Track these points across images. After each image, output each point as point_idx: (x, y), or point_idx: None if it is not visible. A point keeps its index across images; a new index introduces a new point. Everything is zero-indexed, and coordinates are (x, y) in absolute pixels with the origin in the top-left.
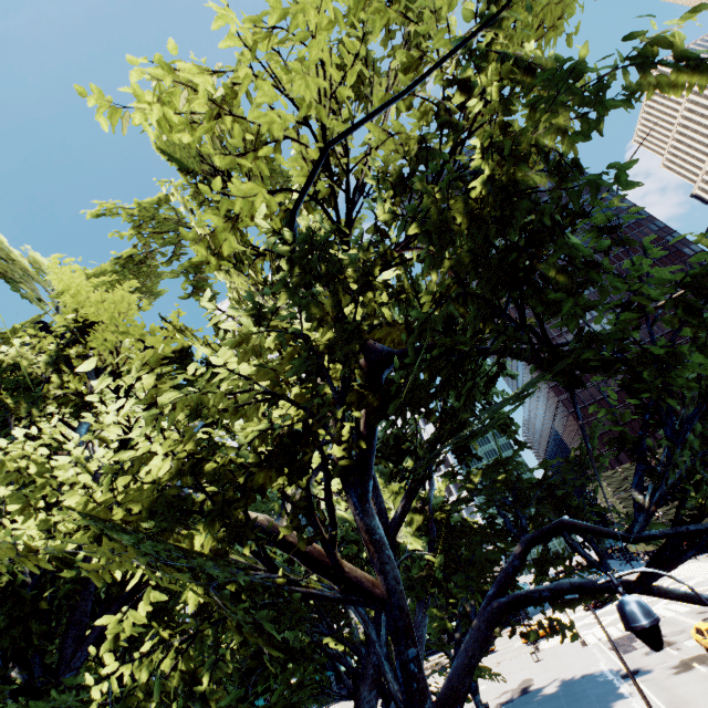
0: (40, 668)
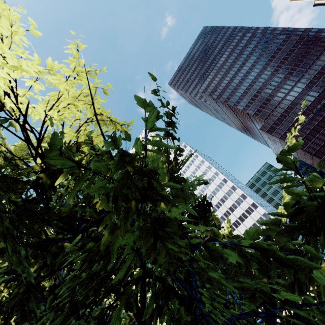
0: None
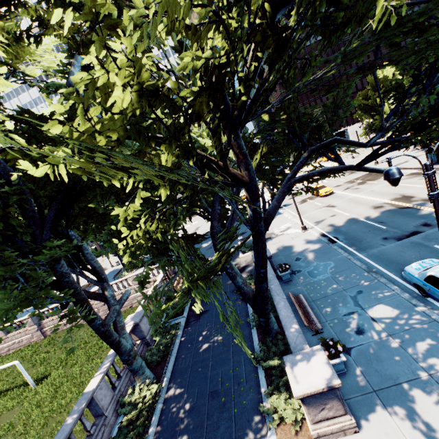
0: (23, 243)
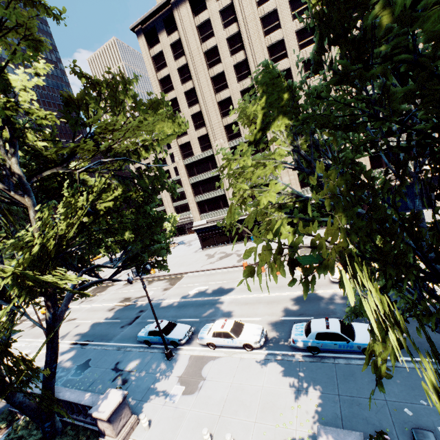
0: None
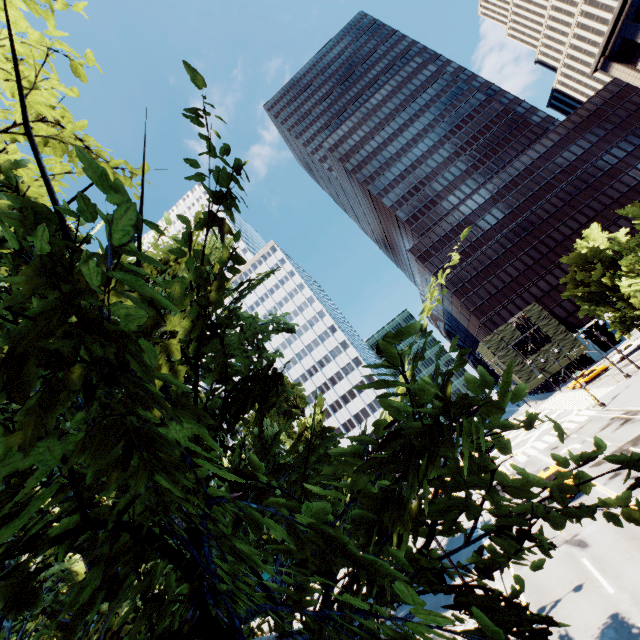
0: None
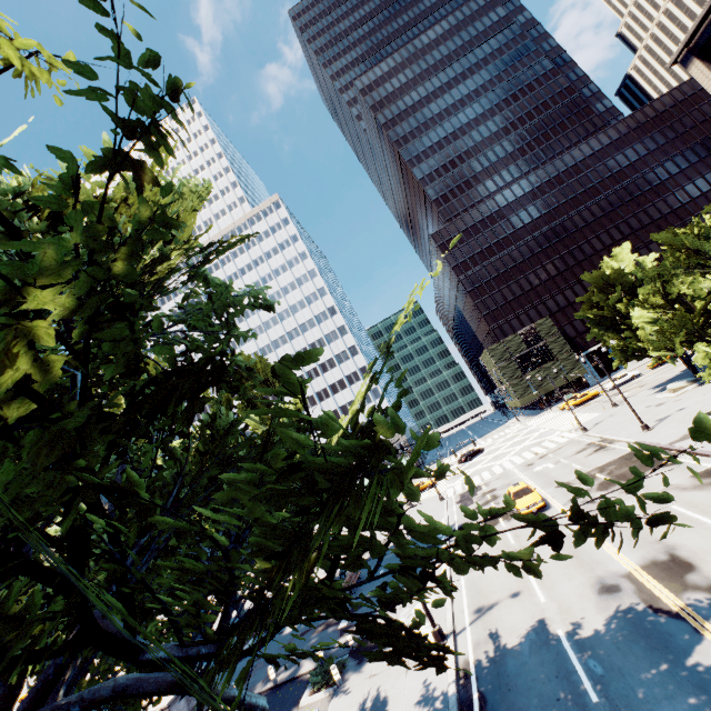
0: None
